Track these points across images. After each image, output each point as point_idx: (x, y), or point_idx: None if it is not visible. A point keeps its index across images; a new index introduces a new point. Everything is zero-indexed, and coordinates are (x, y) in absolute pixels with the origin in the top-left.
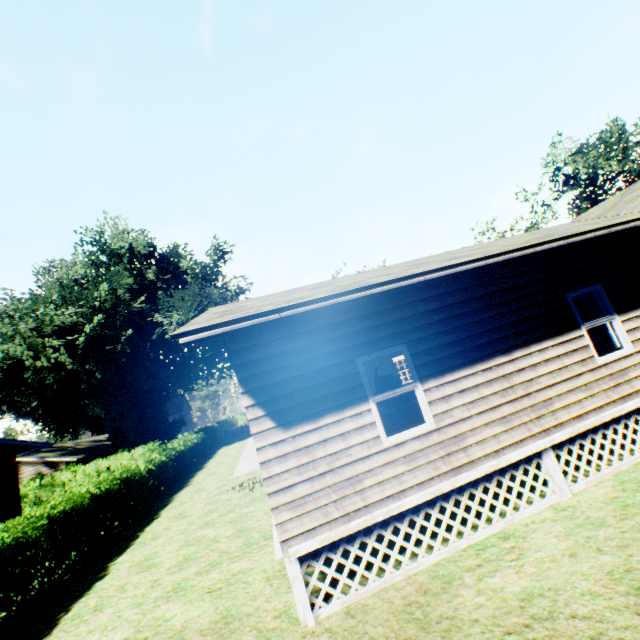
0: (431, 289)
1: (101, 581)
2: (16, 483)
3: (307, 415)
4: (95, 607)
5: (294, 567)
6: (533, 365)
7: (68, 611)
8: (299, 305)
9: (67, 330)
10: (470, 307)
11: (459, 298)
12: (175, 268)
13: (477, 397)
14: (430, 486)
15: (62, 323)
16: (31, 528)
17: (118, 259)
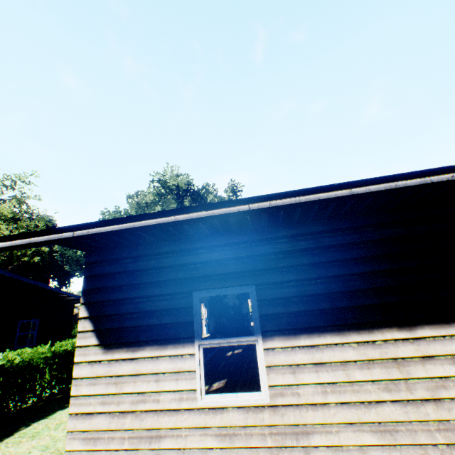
0: (304, 225)
1: (61, 410)
2: (71, 321)
3: (128, 341)
4: (35, 433)
5: None
6: (454, 355)
7: (27, 426)
8: (91, 225)
9: None
10: (356, 253)
11: (342, 240)
12: (202, 199)
13: (342, 379)
14: None
15: None
16: (37, 357)
17: (170, 192)
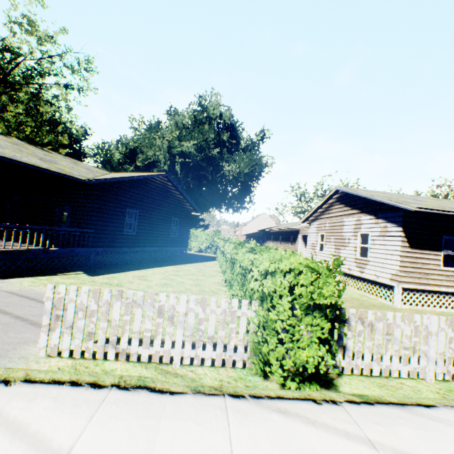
0: None
1: None
2: (190, 225)
3: (419, 247)
4: None
5: (399, 290)
6: None
7: None
8: (453, 212)
9: (185, 155)
10: None
11: None
12: (238, 137)
13: None
14: (449, 288)
15: (185, 150)
16: None
17: (209, 120)
